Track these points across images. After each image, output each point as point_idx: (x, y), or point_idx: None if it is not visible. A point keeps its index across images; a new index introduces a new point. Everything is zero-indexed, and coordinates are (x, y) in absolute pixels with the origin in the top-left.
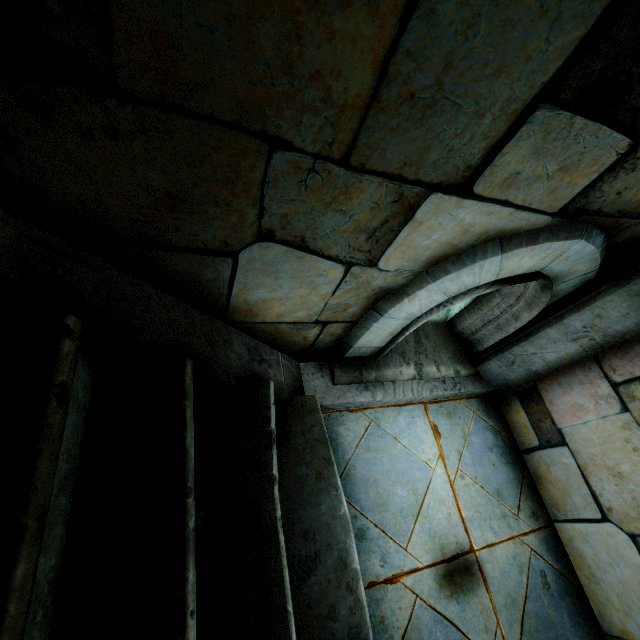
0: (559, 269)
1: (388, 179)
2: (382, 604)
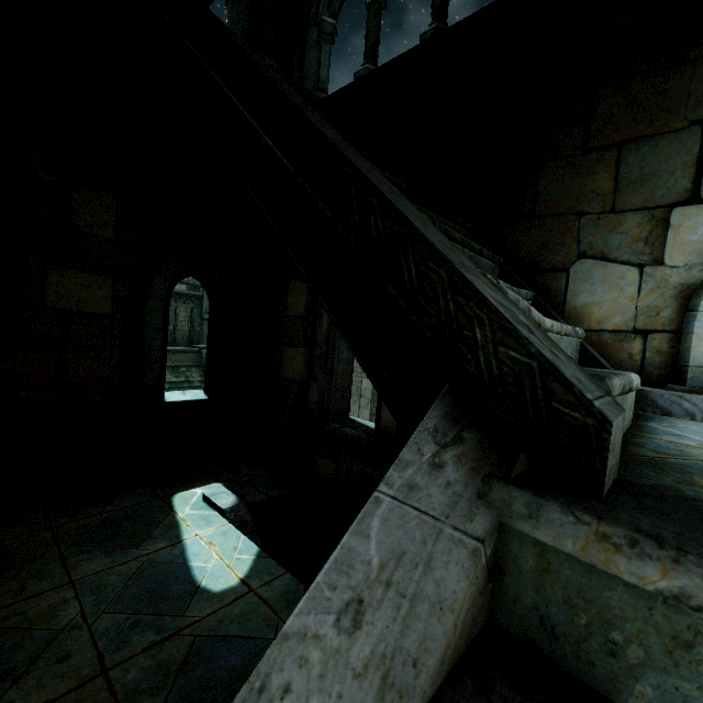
0: None
1: (639, 211)
2: (685, 448)
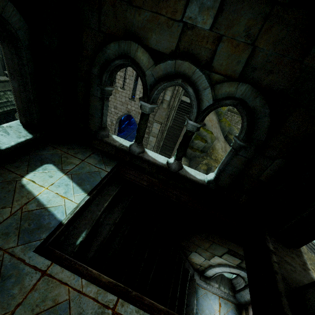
0: (242, 275)
1: (210, 253)
2: None
